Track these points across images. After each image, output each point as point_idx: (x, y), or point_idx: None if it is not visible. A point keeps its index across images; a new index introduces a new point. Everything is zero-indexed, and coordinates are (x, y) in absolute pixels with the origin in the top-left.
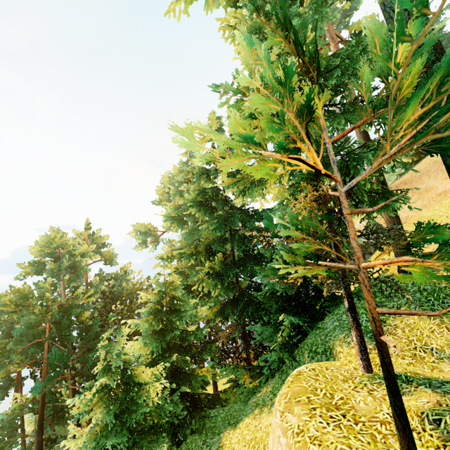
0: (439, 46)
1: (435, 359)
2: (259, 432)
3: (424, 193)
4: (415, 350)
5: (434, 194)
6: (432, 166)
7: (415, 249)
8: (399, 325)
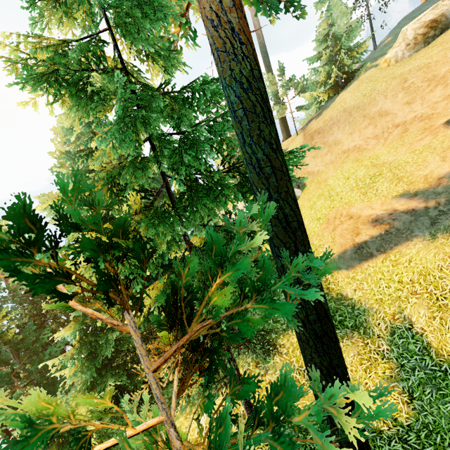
0: (284, 187)
1: (305, 381)
2: (188, 436)
3: (333, 147)
4: (293, 372)
5: (340, 150)
6: (342, 115)
7: (313, 238)
8: (286, 344)
